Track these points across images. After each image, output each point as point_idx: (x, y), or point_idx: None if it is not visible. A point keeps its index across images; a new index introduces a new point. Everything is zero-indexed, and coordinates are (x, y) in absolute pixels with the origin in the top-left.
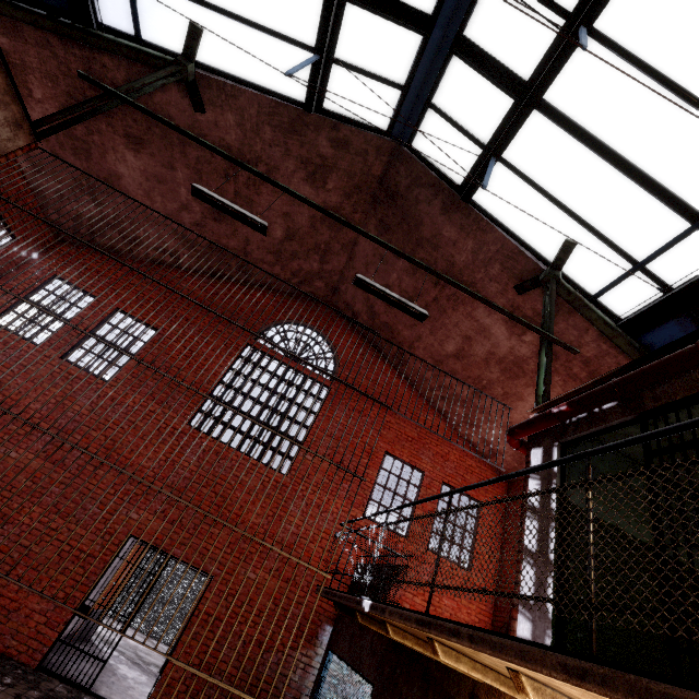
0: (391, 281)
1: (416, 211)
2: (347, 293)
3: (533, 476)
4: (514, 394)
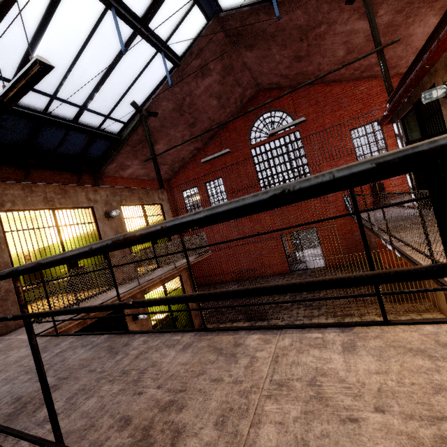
0: (278, 60)
1: (256, 28)
2: (264, 81)
3: (397, 138)
4: (404, 38)
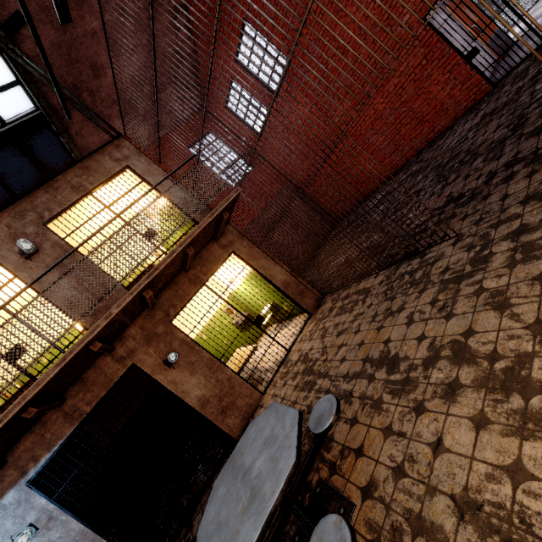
0: None
1: None
2: None
3: None
4: None
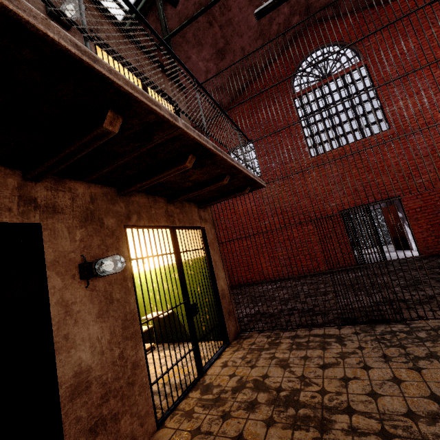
0: None
1: None
2: None
3: None
4: None
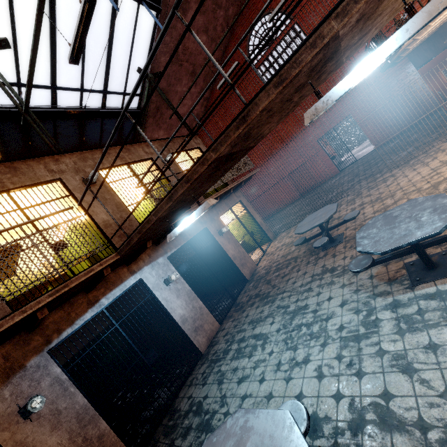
0: None
1: None
2: None
3: None
4: None
